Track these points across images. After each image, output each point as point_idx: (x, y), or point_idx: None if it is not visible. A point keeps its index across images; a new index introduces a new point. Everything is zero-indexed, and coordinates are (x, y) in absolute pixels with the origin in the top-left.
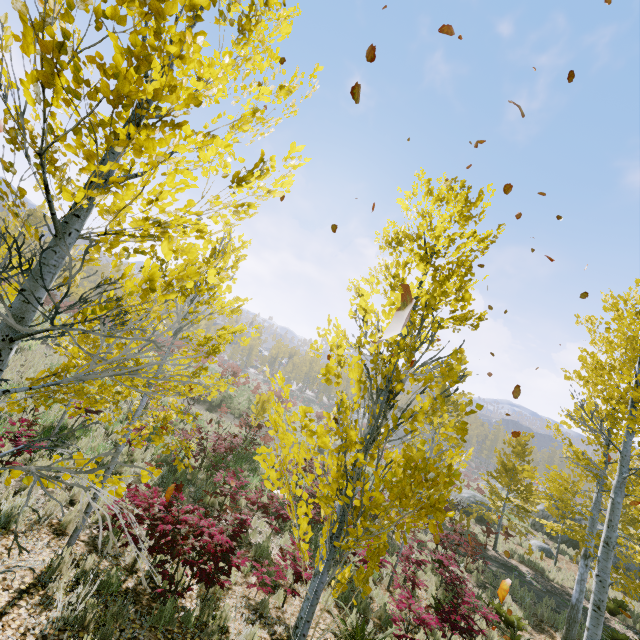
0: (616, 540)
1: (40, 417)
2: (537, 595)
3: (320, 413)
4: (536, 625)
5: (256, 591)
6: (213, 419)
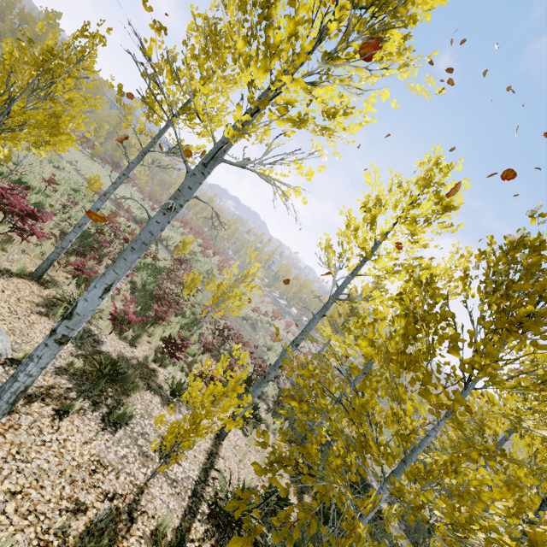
0: (300, 341)
1: (24, 176)
2: (324, 446)
3: (276, 310)
4: (288, 440)
5: (62, 274)
6: (165, 257)
